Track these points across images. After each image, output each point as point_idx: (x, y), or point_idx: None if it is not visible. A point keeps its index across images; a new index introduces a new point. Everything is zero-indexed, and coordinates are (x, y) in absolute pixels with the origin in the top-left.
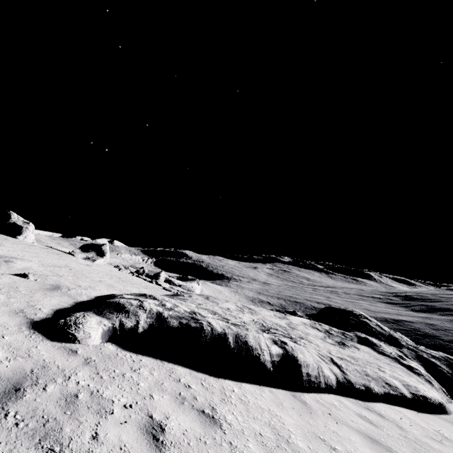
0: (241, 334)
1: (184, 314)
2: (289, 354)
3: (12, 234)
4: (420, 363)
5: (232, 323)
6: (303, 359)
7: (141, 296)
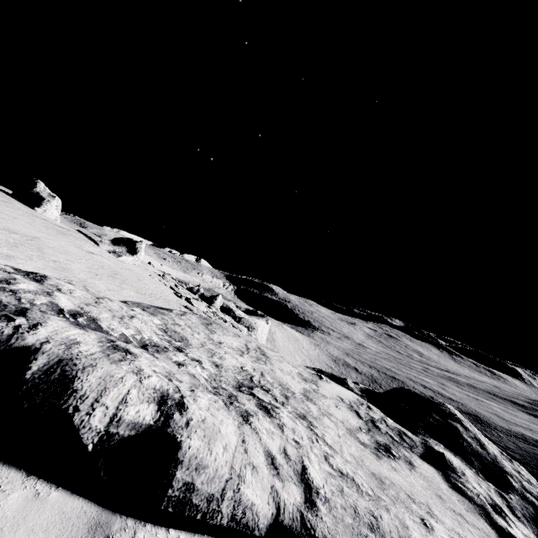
0: (77, 361)
1: (30, 305)
2: (168, 431)
3: (31, 204)
4: None
5: (118, 345)
6: (195, 450)
7: (24, 272)
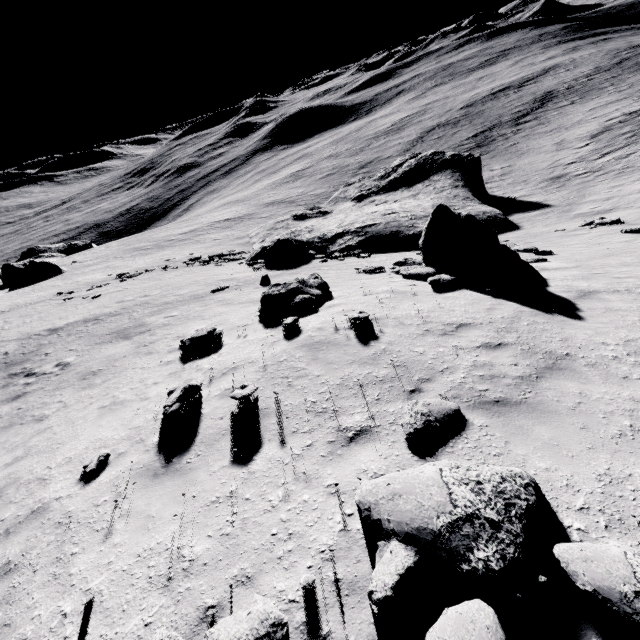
0: None
1: None
2: None
3: None
4: (59, 252)
5: None
6: None
7: None
